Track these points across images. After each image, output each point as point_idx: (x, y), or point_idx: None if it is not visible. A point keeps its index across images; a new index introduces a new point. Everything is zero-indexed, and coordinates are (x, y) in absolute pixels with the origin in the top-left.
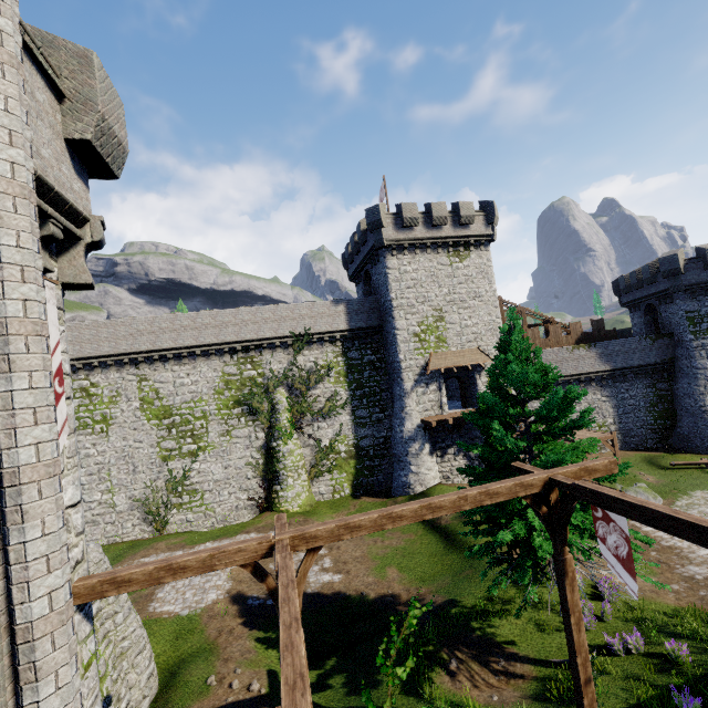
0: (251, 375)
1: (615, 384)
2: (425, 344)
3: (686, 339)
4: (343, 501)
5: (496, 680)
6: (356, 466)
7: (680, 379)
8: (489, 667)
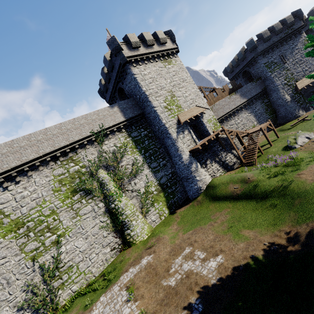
0: (76, 169)
1: (250, 106)
2: (172, 111)
3: (268, 75)
4: (168, 218)
5: None
6: (164, 195)
7: (272, 94)
8: None
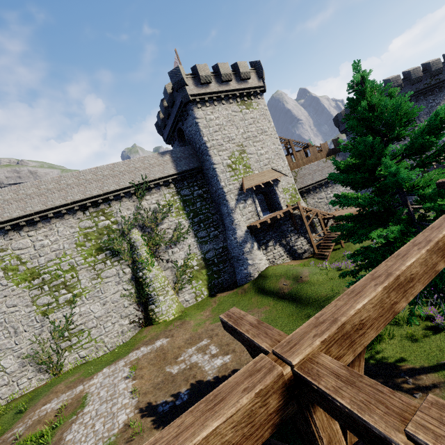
0: (106, 225)
1: None
2: (237, 172)
3: None
4: (205, 301)
5: (418, 399)
6: (207, 273)
7: None
8: (403, 388)
